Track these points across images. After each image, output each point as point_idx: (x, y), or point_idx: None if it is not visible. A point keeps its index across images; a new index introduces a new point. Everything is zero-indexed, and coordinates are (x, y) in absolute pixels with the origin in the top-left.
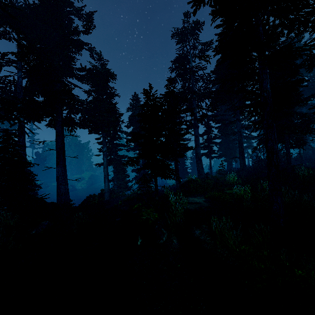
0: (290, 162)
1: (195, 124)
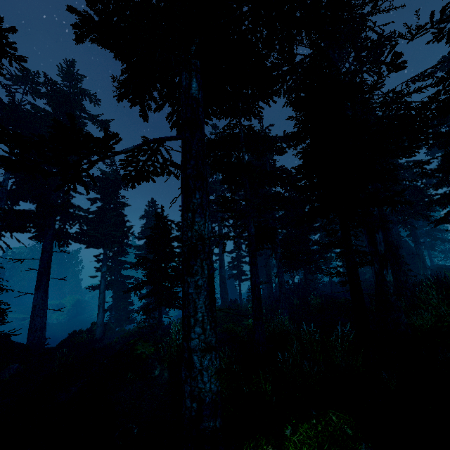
0: (309, 289)
1: (220, 241)
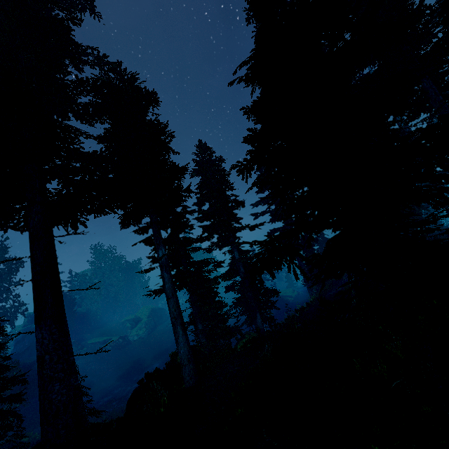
0: None
1: None
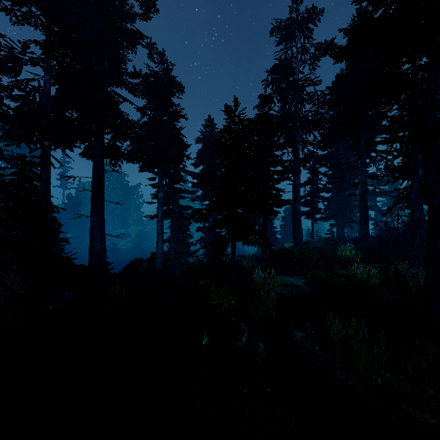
0: None
1: (296, 168)
